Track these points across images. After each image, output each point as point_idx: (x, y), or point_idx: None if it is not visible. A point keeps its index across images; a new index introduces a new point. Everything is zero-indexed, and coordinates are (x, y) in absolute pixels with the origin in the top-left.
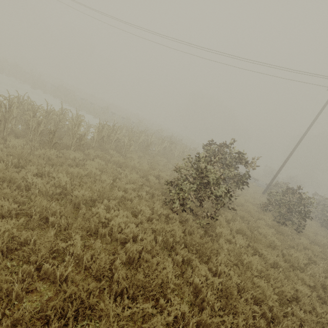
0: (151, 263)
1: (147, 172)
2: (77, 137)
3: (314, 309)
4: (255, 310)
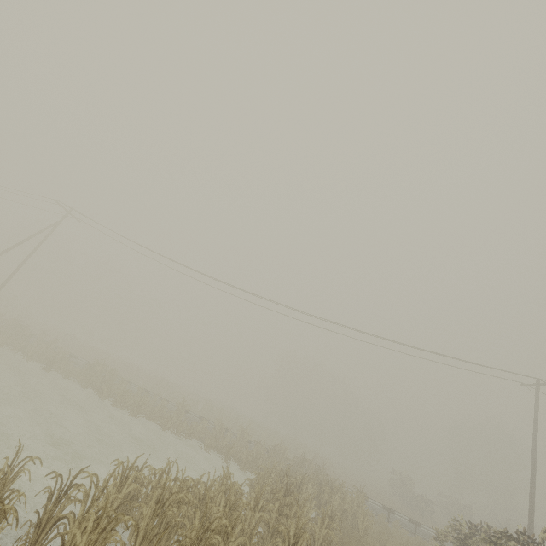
0: None
1: None
2: None
3: None
4: None
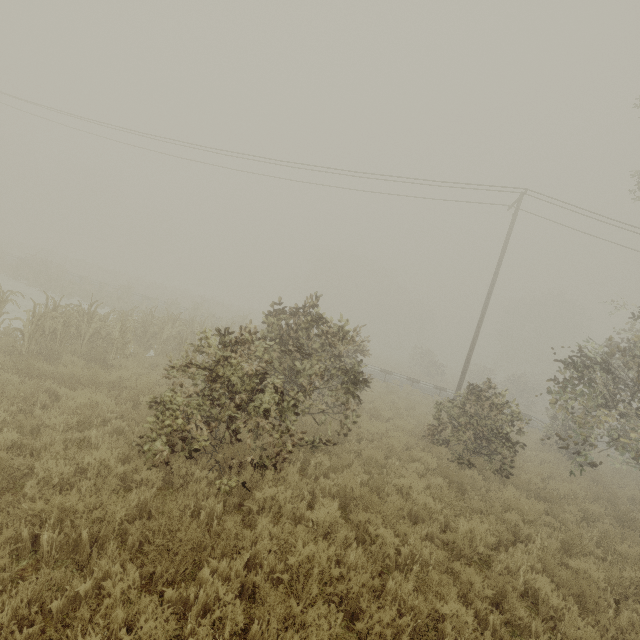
0: None
1: (143, 392)
2: None
3: None
4: None
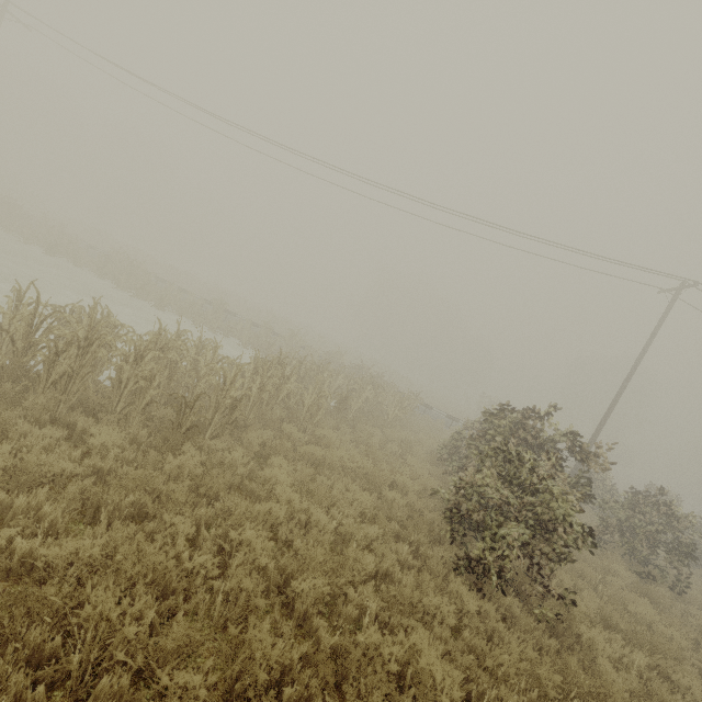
0: None
1: (375, 479)
2: (228, 404)
3: None
4: None
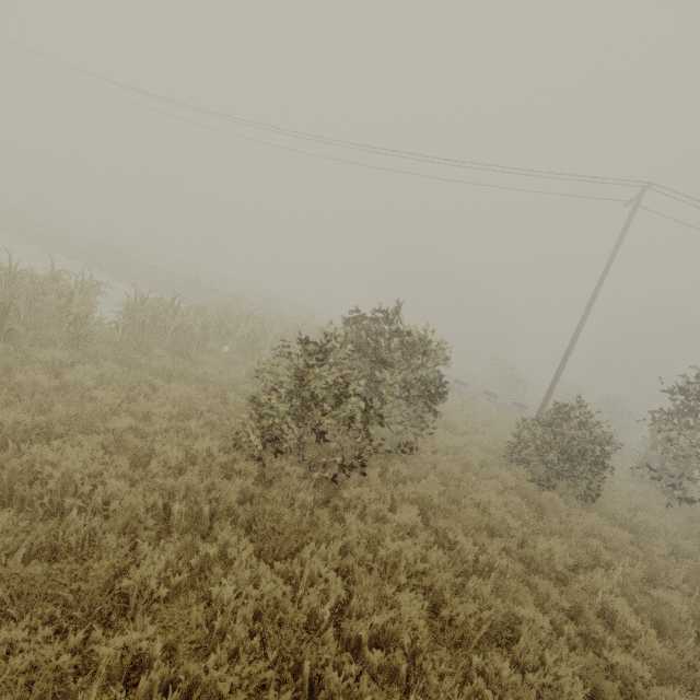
0: (105, 550)
1: (228, 388)
2: (70, 319)
3: (555, 663)
4: (373, 660)
